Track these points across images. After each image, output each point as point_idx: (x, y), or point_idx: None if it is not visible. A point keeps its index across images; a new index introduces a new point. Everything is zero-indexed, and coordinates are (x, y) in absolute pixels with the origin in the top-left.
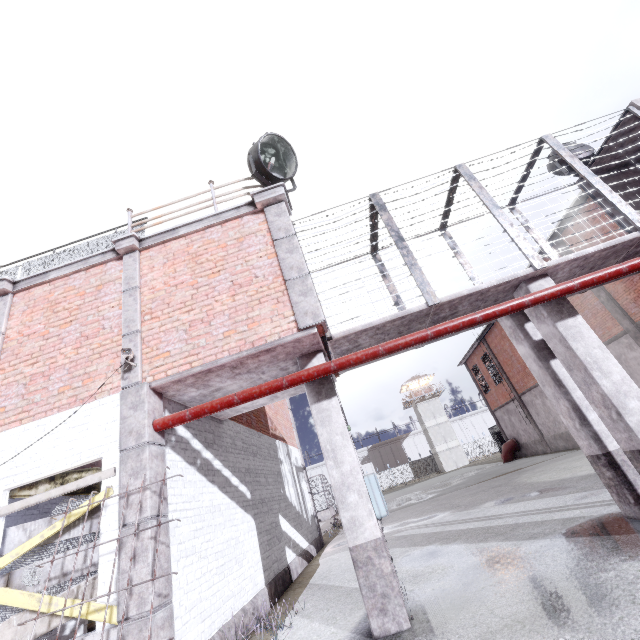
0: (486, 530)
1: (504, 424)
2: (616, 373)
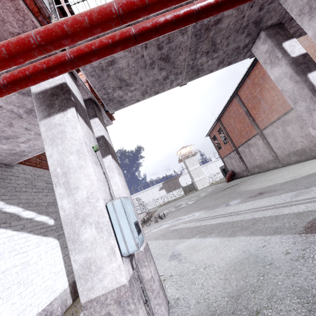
0: (231, 224)
1: (227, 164)
2: None
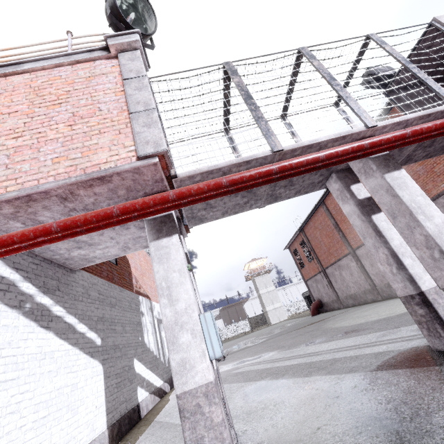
0: (309, 365)
1: (313, 290)
2: (437, 217)
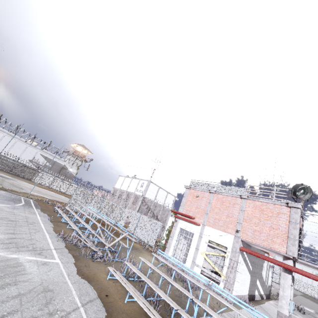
0: None
1: None
2: None
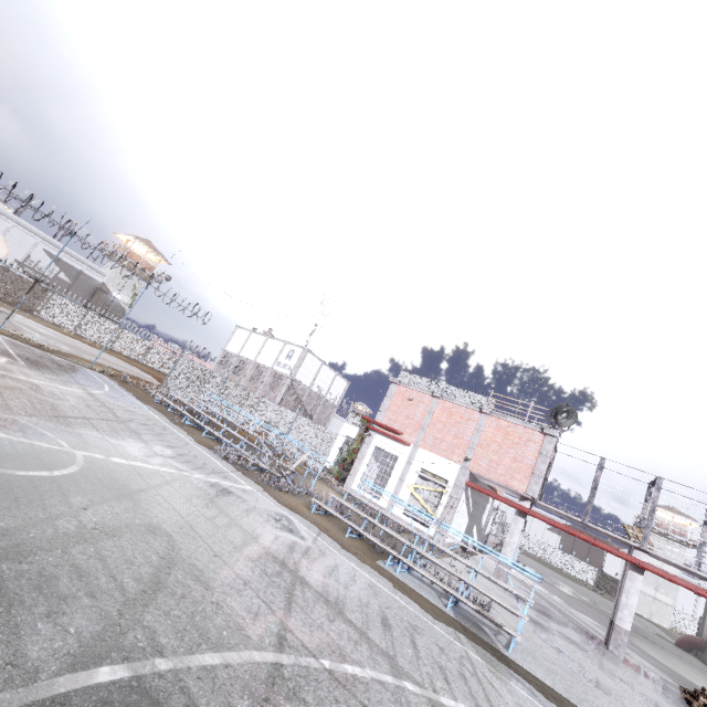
0: (559, 609)
1: None
2: (632, 601)
